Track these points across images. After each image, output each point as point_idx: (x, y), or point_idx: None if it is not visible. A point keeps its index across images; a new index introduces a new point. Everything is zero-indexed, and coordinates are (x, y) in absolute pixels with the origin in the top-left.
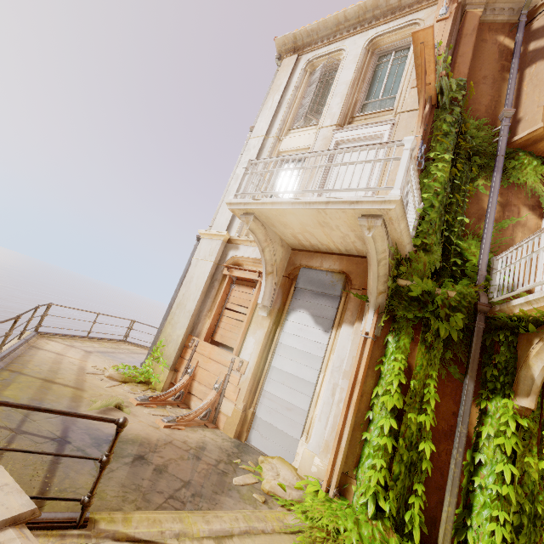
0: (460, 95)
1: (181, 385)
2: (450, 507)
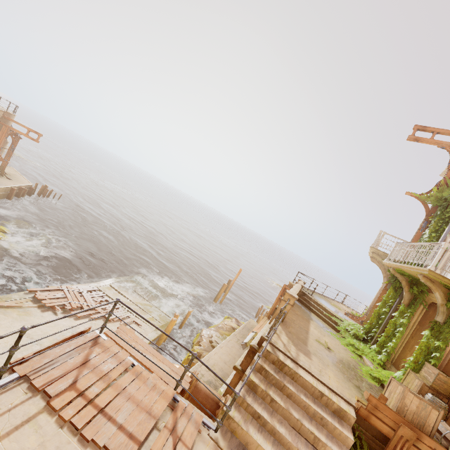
0: (449, 196)
1: (362, 317)
2: (379, 330)
